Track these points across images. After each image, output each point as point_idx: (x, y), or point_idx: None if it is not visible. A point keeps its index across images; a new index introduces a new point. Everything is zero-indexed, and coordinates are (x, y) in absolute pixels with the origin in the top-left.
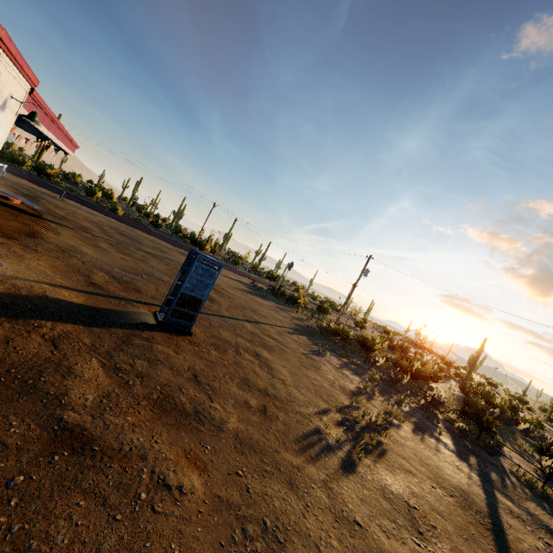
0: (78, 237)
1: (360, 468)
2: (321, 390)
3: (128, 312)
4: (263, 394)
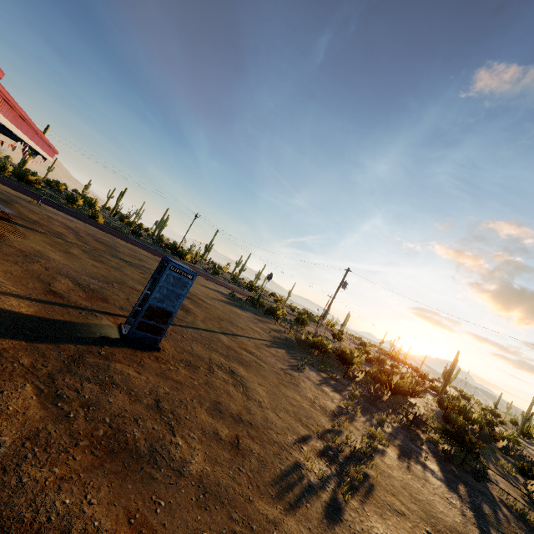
0: (48, 242)
1: (347, 515)
2: (301, 413)
3: (88, 324)
4: (236, 421)
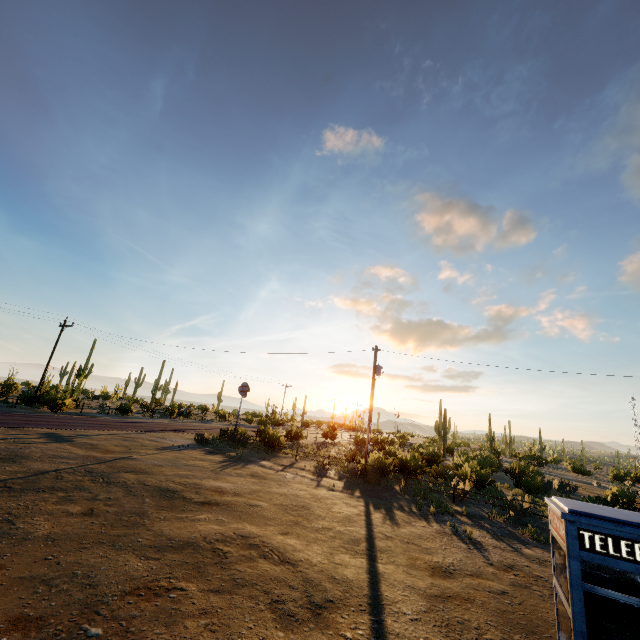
0: None
1: None
2: None
3: None
4: None
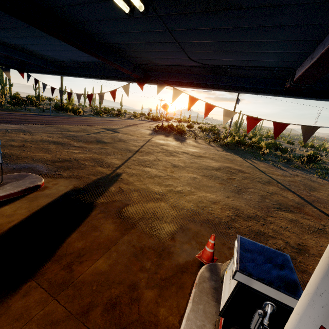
0: (151, 182)
1: None
2: None
3: None
4: None
